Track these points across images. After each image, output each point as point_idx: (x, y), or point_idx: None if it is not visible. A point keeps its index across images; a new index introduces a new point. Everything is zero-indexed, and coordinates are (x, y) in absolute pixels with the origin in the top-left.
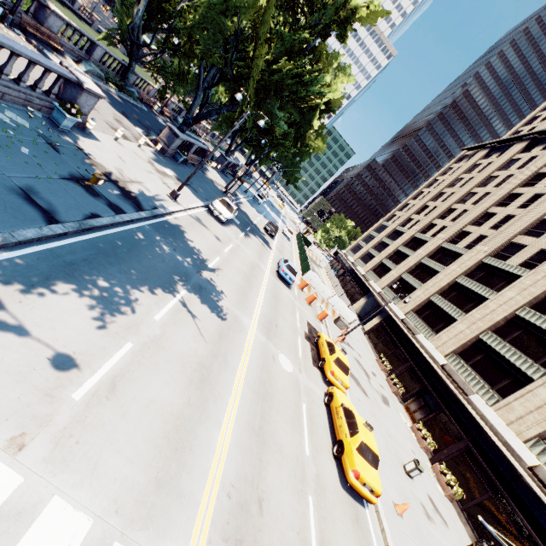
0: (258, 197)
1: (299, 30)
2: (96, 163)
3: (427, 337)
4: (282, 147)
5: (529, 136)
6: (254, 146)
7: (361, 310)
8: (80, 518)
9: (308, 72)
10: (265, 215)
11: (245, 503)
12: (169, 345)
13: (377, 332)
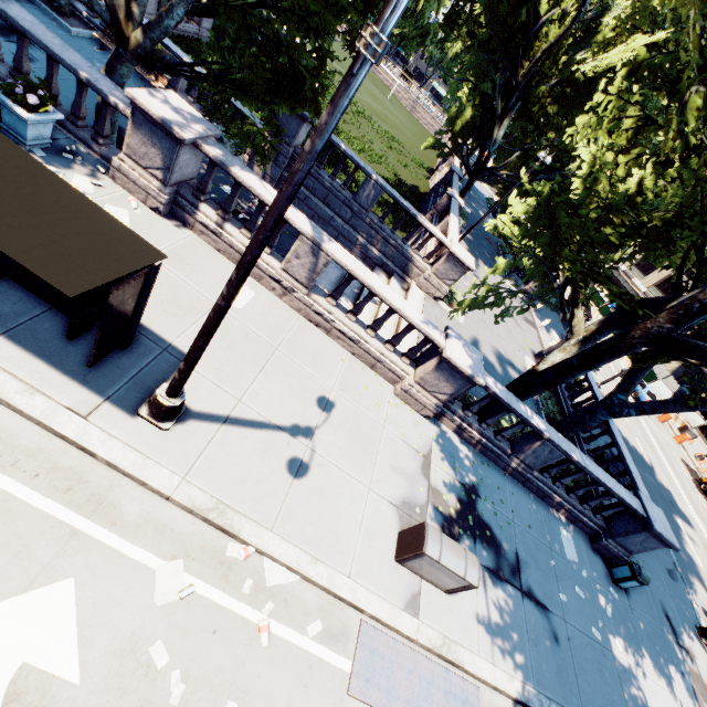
0: None
1: None
2: None
3: None
4: None
5: None
6: None
7: (670, 374)
8: None
9: None
10: None
11: None
12: None
13: (706, 416)
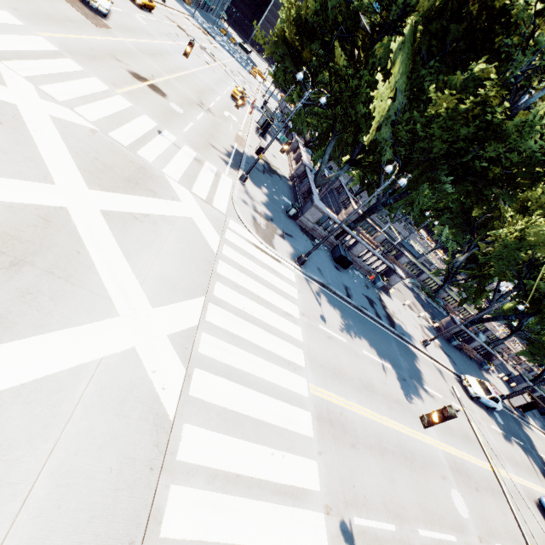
0: None
1: None
2: (382, 302)
3: None
4: None
5: None
6: None
7: None
8: (301, 337)
9: None
10: None
11: (346, 429)
12: (361, 361)
13: None
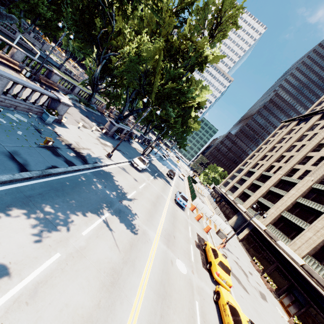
0: (163, 156)
1: (178, 69)
2: (63, 139)
3: (285, 243)
4: (175, 128)
5: (321, 111)
6: (159, 129)
7: (234, 224)
8: None
9: (184, 87)
10: (167, 166)
11: None
12: (90, 254)
13: (248, 240)
